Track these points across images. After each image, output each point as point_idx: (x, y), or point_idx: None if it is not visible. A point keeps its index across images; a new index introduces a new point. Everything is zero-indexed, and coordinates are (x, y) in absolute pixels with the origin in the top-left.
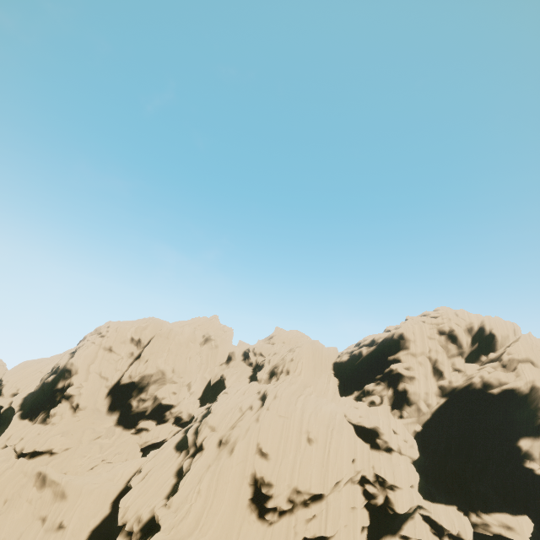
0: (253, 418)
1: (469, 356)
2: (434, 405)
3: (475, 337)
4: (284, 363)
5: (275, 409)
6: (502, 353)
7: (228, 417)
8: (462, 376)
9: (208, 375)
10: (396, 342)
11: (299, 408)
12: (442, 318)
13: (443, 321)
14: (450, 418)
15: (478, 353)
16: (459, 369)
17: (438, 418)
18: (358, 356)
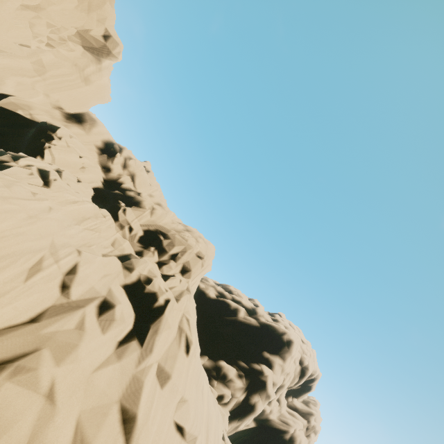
0: (104, 380)
1: (287, 390)
2: (245, 426)
3: (304, 381)
4: (185, 247)
5: (178, 396)
6: (309, 412)
7: (0, 274)
8: (278, 411)
9: (15, 85)
10: (282, 343)
11: (206, 413)
12: (306, 348)
13: (308, 352)
14: (235, 439)
15: (292, 393)
16: (280, 402)
17: (231, 436)
18: (231, 310)
